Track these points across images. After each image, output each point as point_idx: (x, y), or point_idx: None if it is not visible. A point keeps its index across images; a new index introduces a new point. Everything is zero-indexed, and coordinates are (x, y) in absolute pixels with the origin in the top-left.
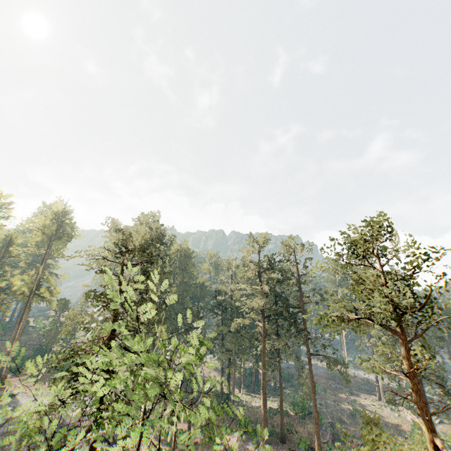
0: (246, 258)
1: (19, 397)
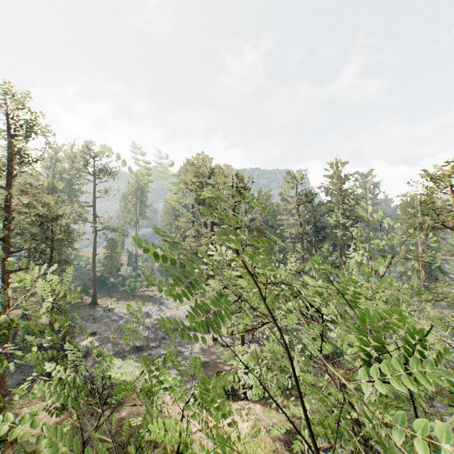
0: (285, 193)
1: (117, 310)
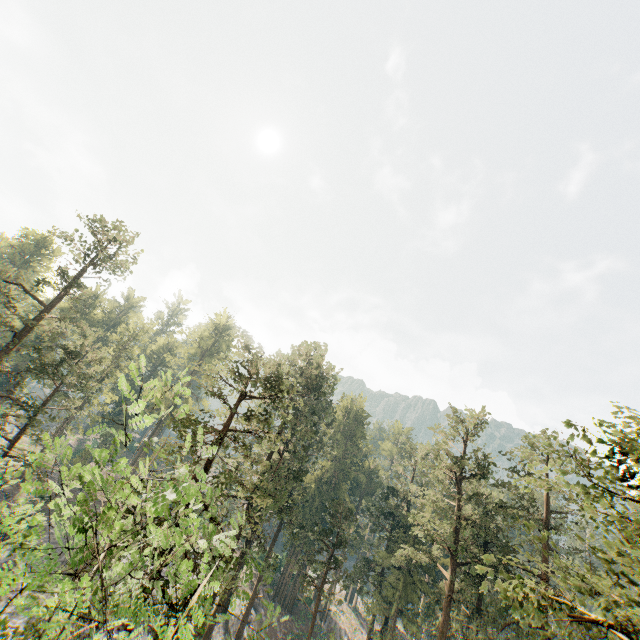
0: (442, 445)
1: None
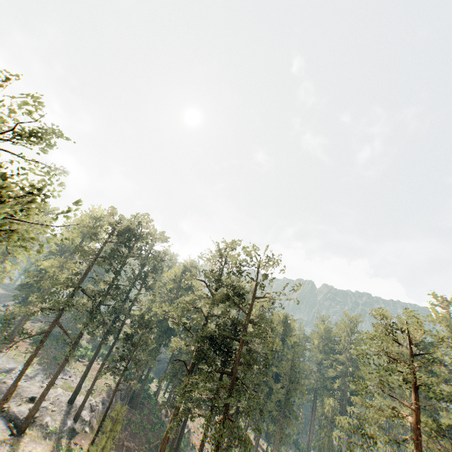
0: (210, 269)
1: (2, 354)
